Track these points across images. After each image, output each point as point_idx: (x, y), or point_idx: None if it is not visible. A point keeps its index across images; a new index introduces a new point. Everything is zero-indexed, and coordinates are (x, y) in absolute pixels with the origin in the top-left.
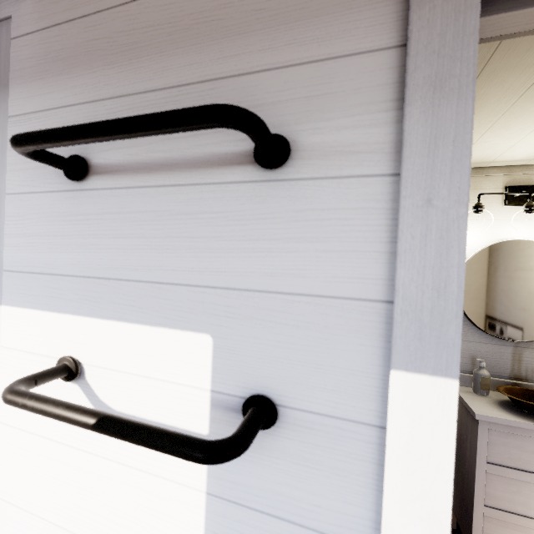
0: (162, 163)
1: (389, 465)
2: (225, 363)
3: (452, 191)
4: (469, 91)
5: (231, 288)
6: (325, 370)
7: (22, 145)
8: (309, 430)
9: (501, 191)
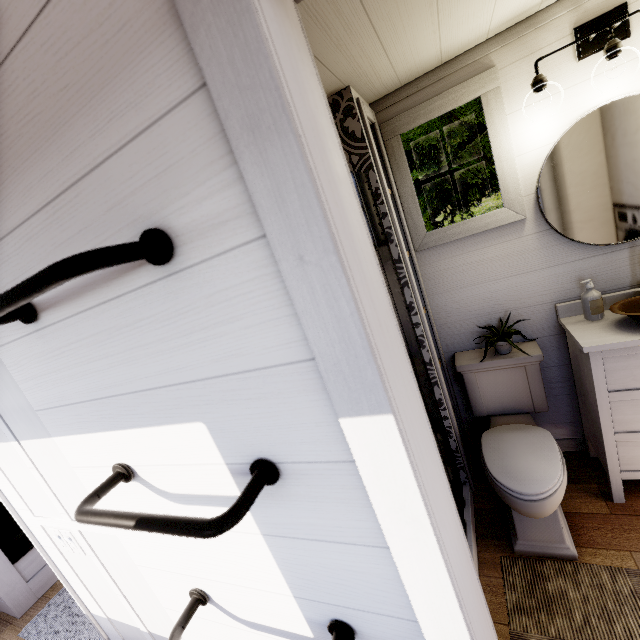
0: (83, 284)
1: (369, 490)
2: (224, 441)
3: (316, 242)
4: (285, 124)
5: (195, 380)
6: (297, 428)
7: None
8: (307, 476)
9: (570, 39)
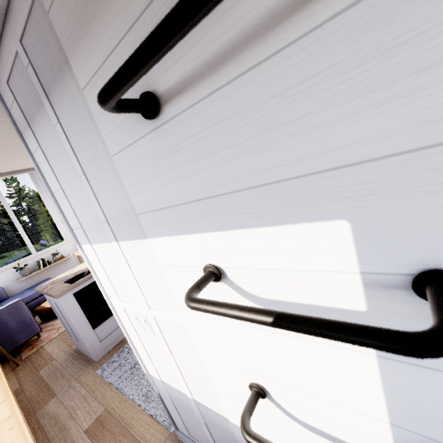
0: (226, 49)
1: None
2: (373, 244)
3: None
4: None
5: (363, 161)
6: None
7: (108, 100)
8: None
9: None
